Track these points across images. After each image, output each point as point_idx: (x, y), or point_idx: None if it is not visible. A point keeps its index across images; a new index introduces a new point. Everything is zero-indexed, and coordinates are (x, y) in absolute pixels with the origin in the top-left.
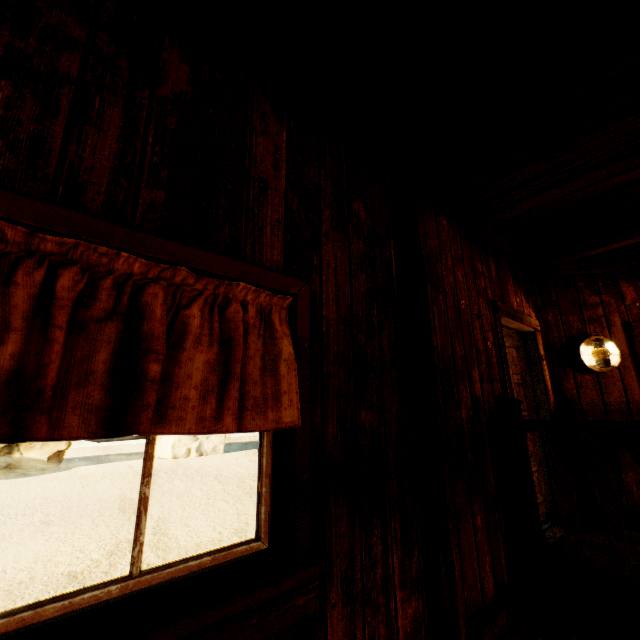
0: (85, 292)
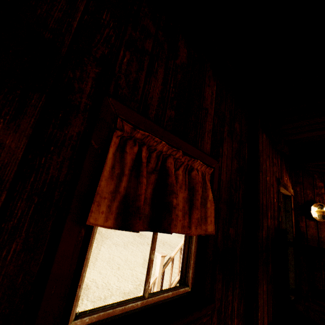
0: (147, 158)
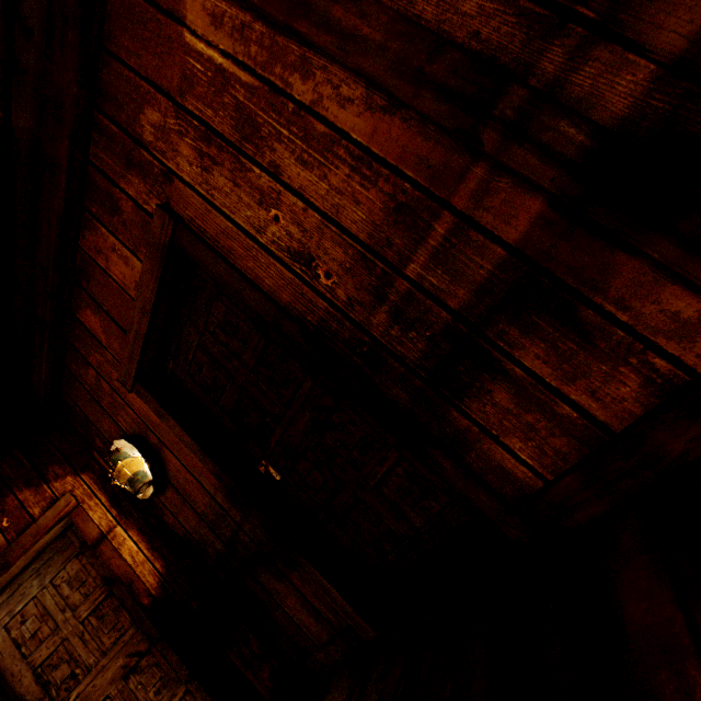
0: None
